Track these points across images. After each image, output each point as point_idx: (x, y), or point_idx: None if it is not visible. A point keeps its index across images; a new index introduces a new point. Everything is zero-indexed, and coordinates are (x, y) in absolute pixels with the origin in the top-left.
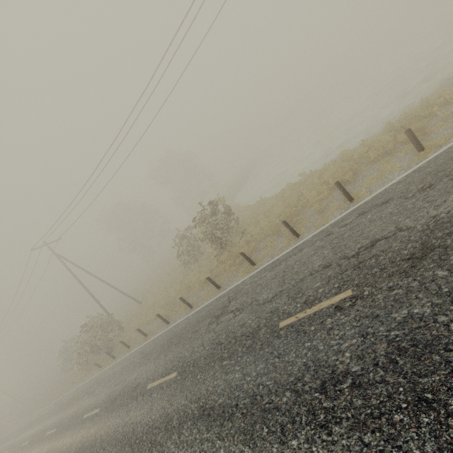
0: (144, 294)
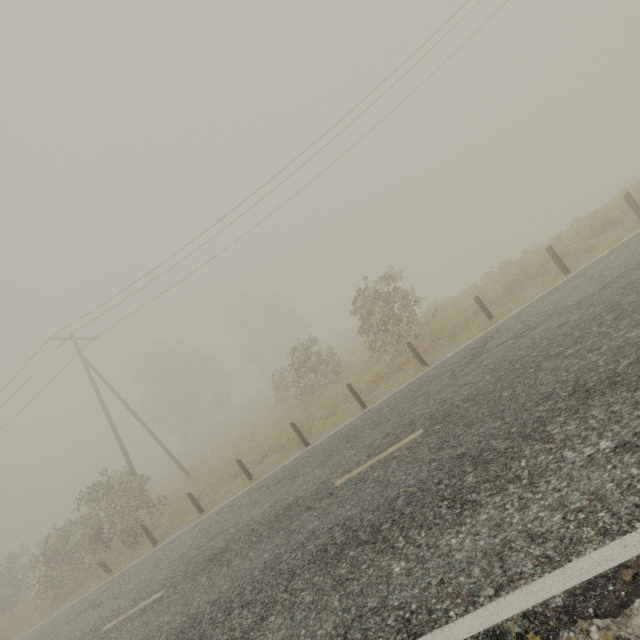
0: (195, 468)
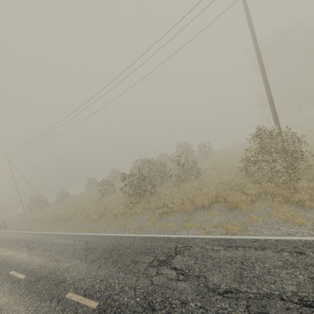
0: None
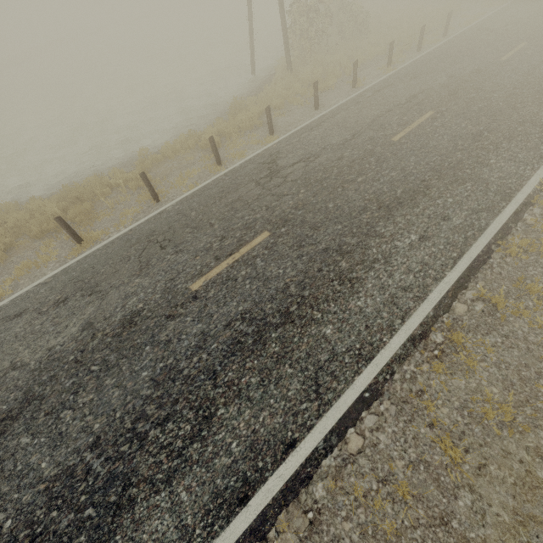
0: None
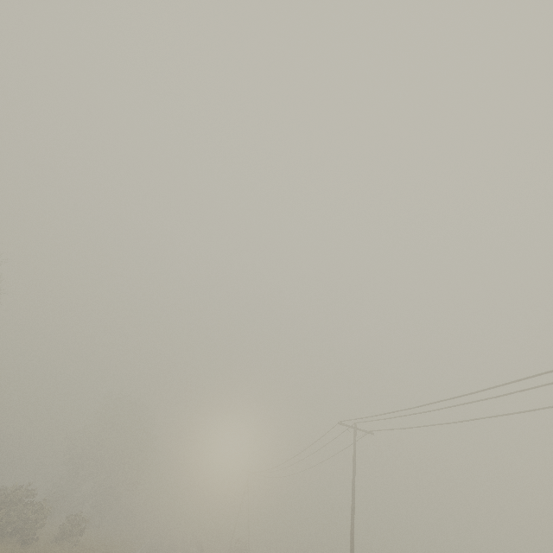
0: None
